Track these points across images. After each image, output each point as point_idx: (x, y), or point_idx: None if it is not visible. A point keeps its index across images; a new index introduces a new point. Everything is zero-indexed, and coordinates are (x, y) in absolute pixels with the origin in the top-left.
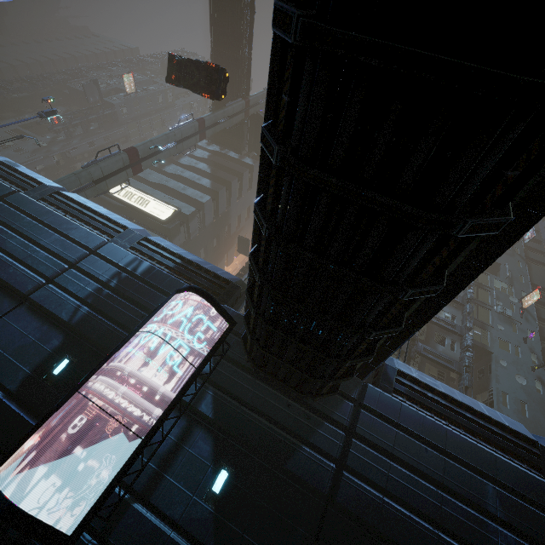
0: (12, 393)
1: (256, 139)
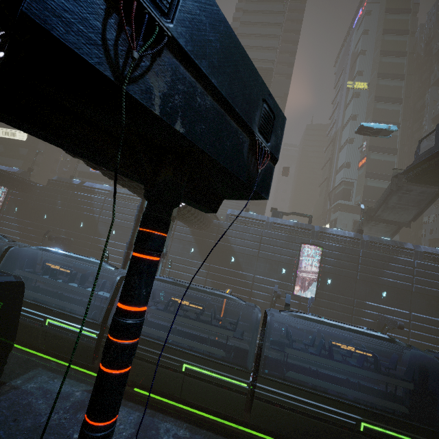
0: None
1: None
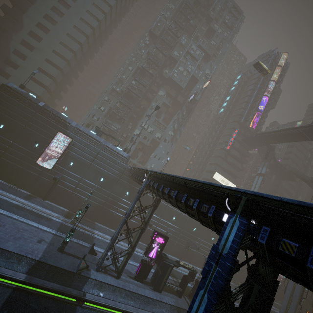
0: None
1: (263, 150)
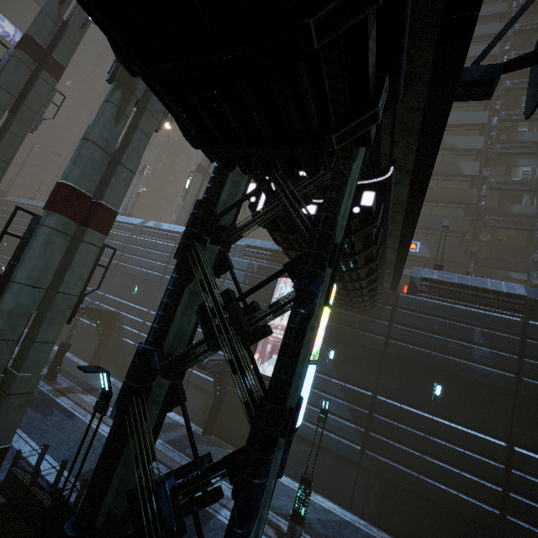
0: None
1: None
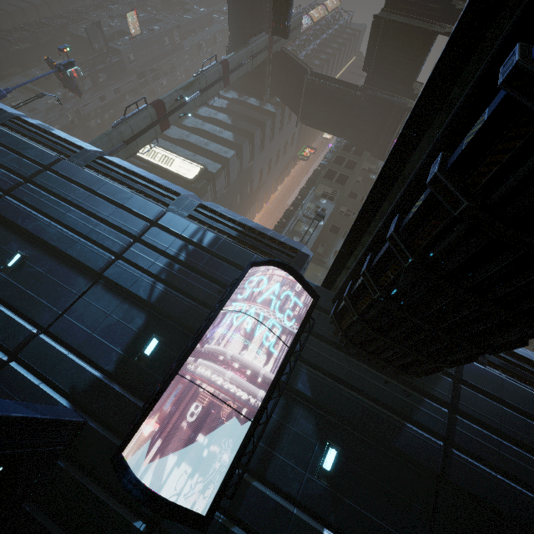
0: (109, 374)
1: (280, 81)
